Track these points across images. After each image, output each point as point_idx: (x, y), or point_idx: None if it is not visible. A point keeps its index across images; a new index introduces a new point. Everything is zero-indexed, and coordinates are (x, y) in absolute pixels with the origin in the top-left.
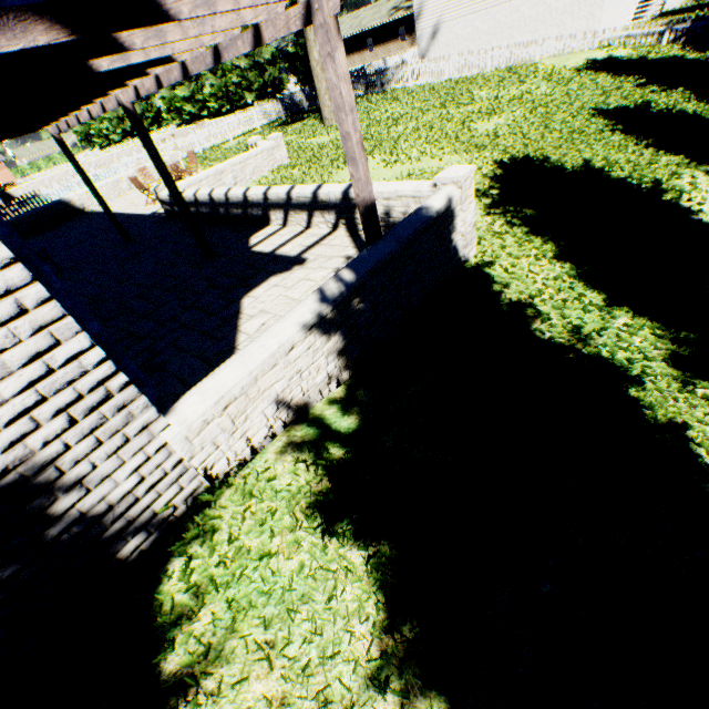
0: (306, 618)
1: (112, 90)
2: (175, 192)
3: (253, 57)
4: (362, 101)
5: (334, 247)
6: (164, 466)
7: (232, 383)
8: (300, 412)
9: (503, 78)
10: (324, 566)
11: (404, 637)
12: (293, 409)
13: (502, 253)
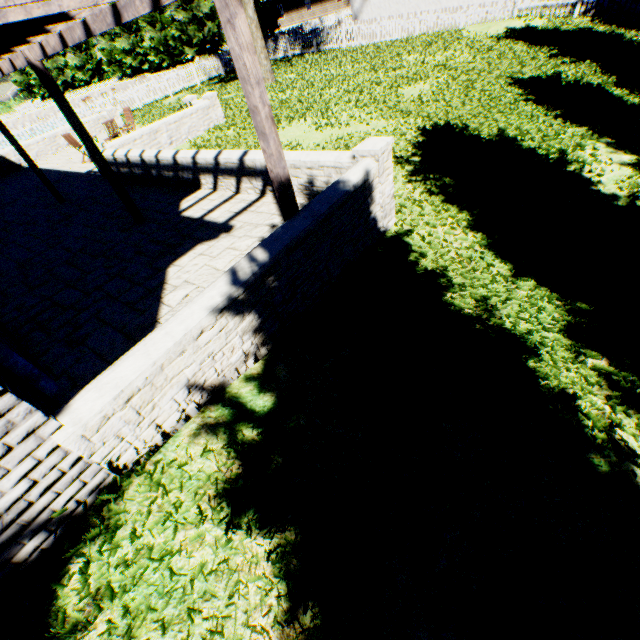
0: (207, 617)
1: (12, 47)
2: (98, 156)
3: (191, 10)
4: (299, 60)
5: (260, 214)
6: (60, 467)
7: (133, 376)
8: (216, 392)
9: (430, 43)
10: (228, 559)
11: (306, 625)
12: (207, 390)
13: (421, 221)
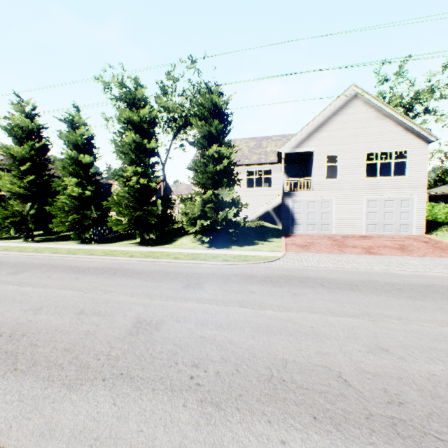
0: None
1: None
2: None
3: None
4: None
5: None
6: None
7: None
8: None
9: None
10: None
11: None
12: None
13: None
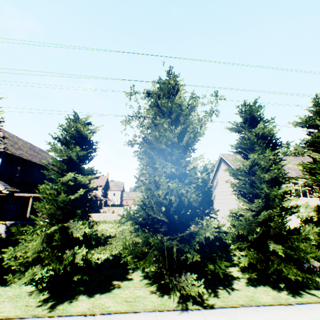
0: None
1: None
2: None
3: None
4: None
5: None
6: None
7: None
8: None
9: None
10: None
11: None
12: None
13: None
